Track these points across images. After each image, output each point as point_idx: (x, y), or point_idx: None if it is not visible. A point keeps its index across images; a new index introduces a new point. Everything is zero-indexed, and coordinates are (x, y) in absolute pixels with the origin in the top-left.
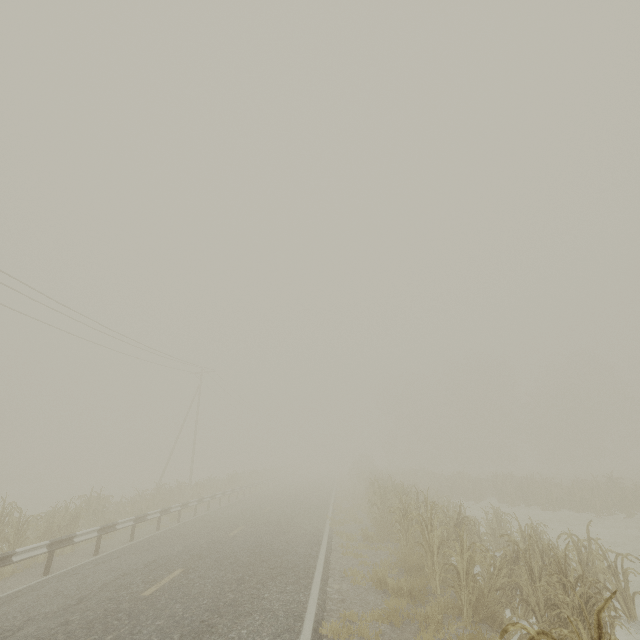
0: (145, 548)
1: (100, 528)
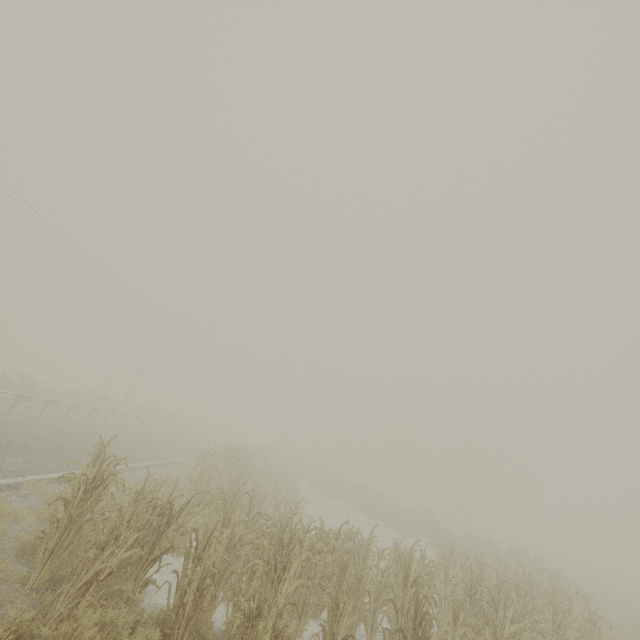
0: (43, 419)
1: (18, 395)
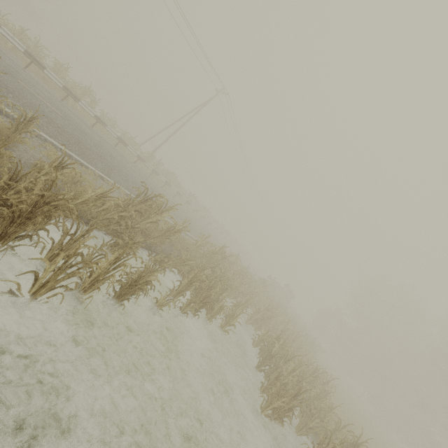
0: None
1: None
